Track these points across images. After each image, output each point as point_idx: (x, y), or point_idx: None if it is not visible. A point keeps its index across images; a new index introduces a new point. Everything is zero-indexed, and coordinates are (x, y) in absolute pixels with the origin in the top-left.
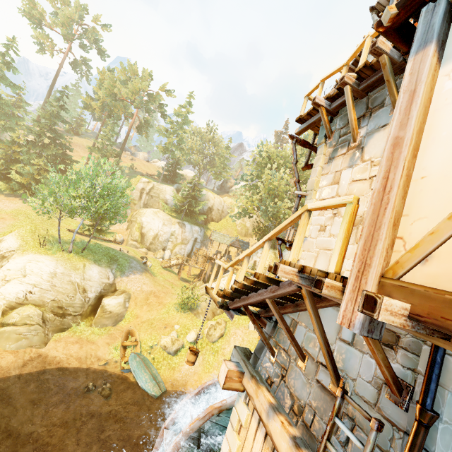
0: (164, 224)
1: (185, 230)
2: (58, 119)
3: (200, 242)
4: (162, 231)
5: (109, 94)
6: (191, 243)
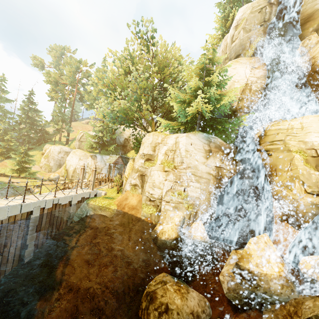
0: (80, 159)
1: (97, 161)
2: (31, 110)
3: (117, 169)
4: (78, 165)
5: (51, 83)
6: (104, 171)
